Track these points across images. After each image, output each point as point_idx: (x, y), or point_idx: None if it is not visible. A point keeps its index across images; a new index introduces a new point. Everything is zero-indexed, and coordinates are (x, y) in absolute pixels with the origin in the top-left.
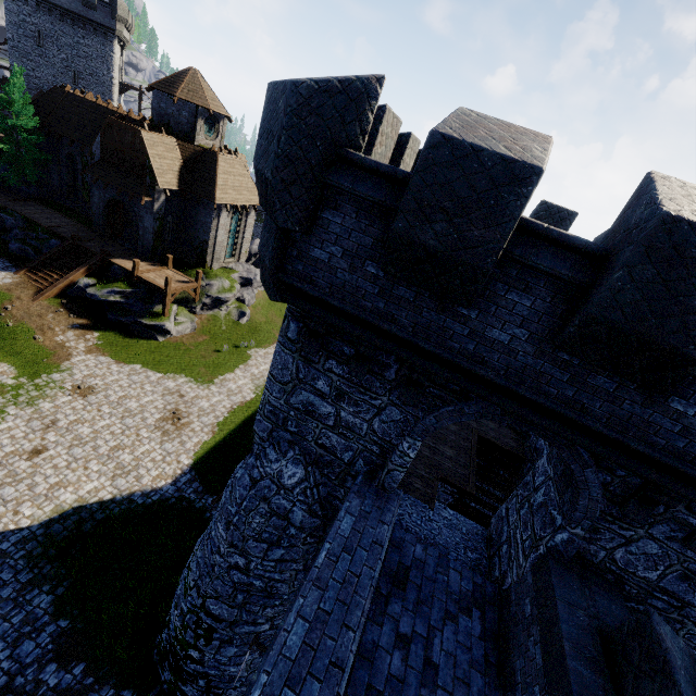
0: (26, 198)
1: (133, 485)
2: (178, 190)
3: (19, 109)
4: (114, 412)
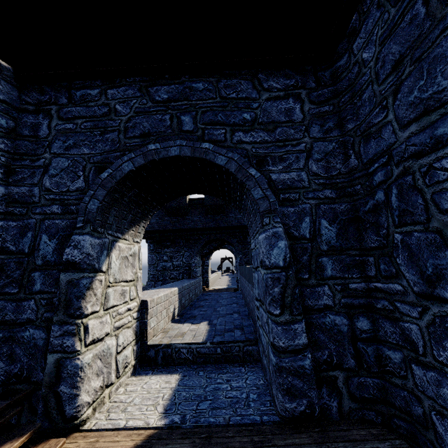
0: None
1: None
2: None
3: None
4: None
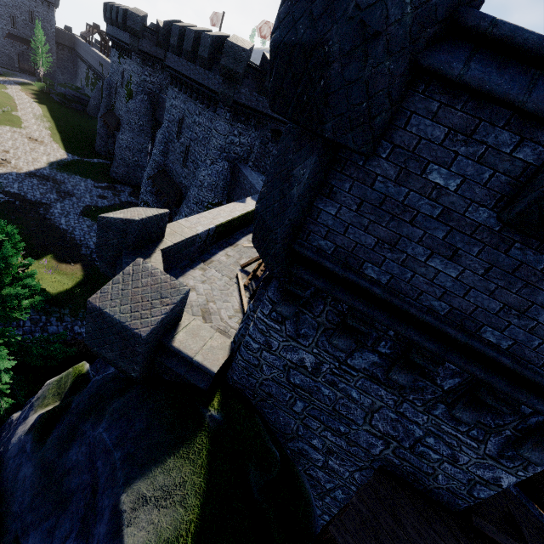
0: None
1: (57, 157)
2: None
3: None
4: (6, 139)
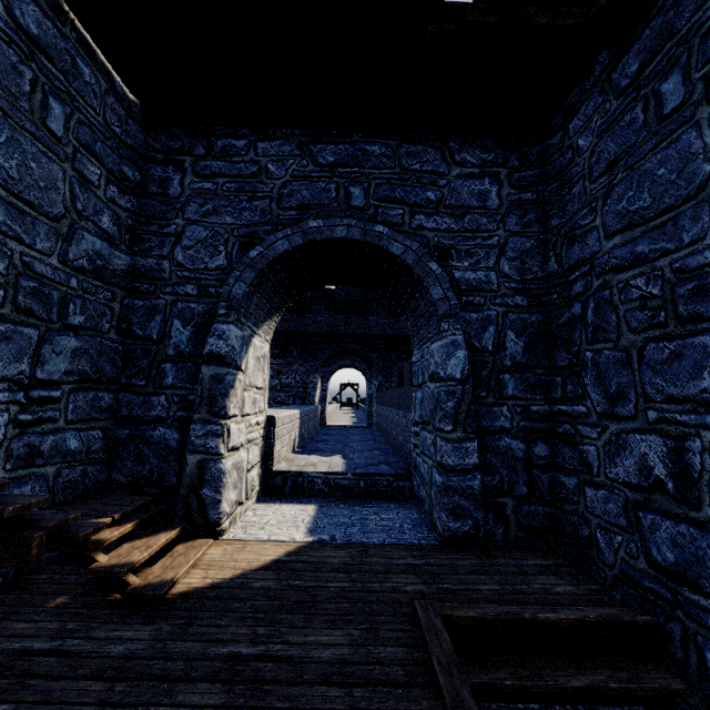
0: None
1: None
2: None
3: None
4: None
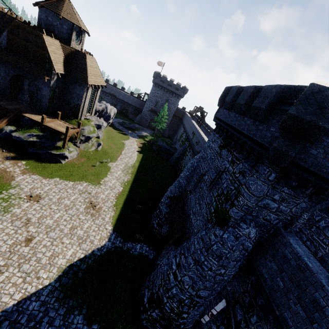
0: None
1: (91, 246)
2: (62, 73)
3: None
4: (60, 208)
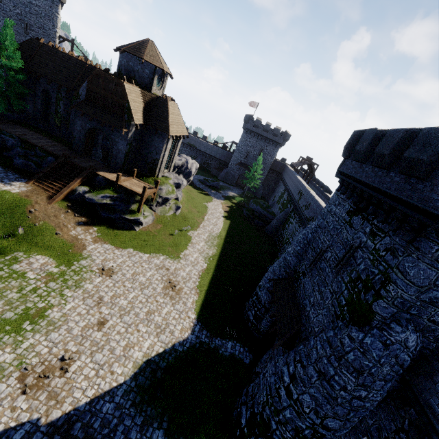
0: (10, 121)
1: (171, 338)
2: (141, 124)
3: (11, 54)
4: (134, 286)
